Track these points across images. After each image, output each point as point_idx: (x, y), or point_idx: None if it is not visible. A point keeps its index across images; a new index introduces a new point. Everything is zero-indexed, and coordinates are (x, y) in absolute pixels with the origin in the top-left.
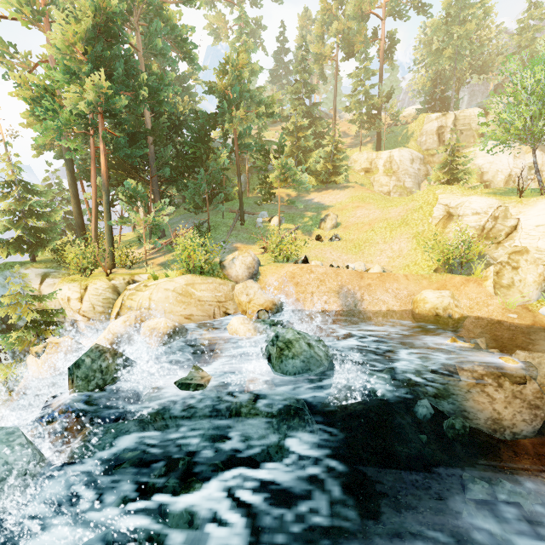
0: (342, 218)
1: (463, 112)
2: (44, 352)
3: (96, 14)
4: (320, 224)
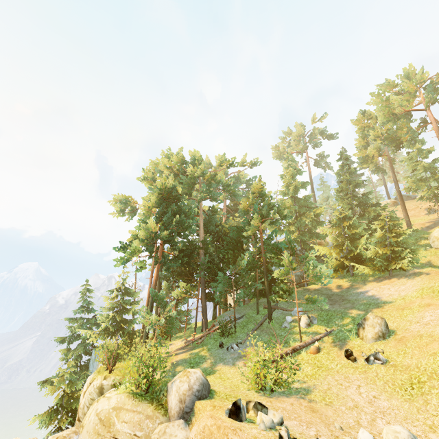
0: (399, 322)
1: None
2: None
3: (161, 192)
4: (358, 330)
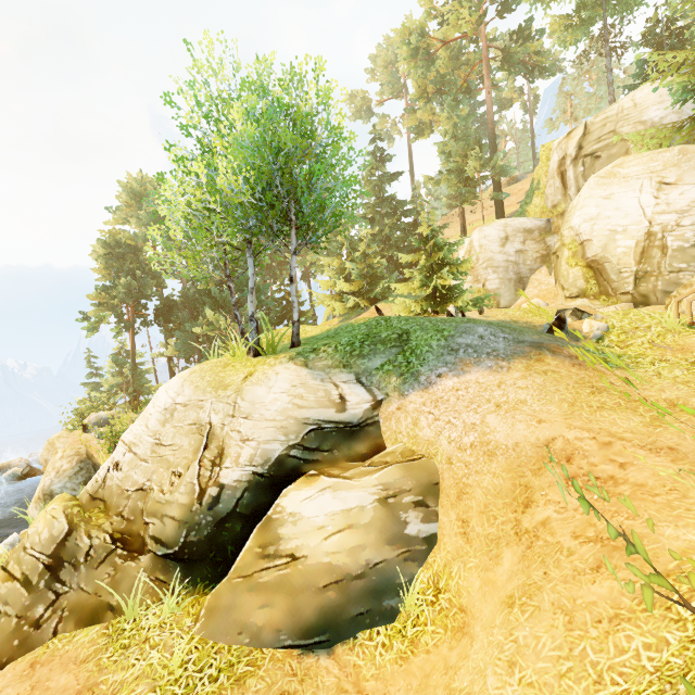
0: None
1: (603, 113)
2: None
3: (109, 250)
4: None
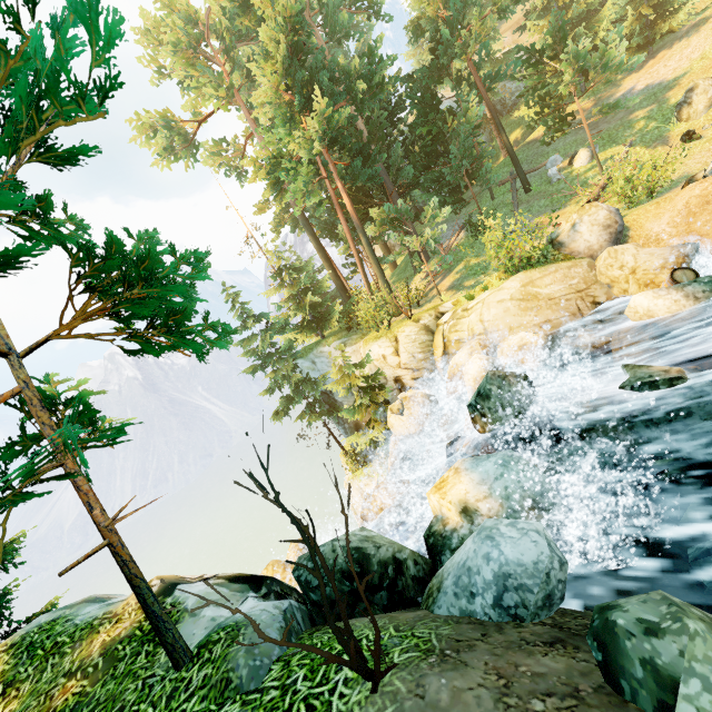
0: None
1: None
2: (404, 408)
3: (284, 34)
4: (678, 114)
